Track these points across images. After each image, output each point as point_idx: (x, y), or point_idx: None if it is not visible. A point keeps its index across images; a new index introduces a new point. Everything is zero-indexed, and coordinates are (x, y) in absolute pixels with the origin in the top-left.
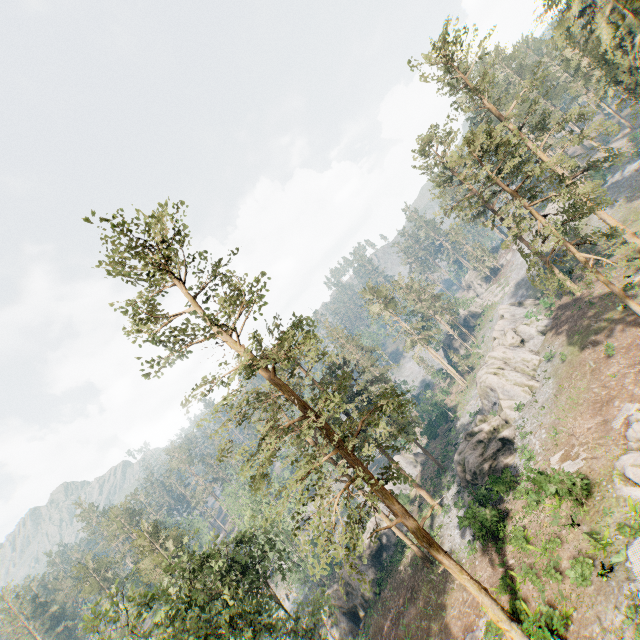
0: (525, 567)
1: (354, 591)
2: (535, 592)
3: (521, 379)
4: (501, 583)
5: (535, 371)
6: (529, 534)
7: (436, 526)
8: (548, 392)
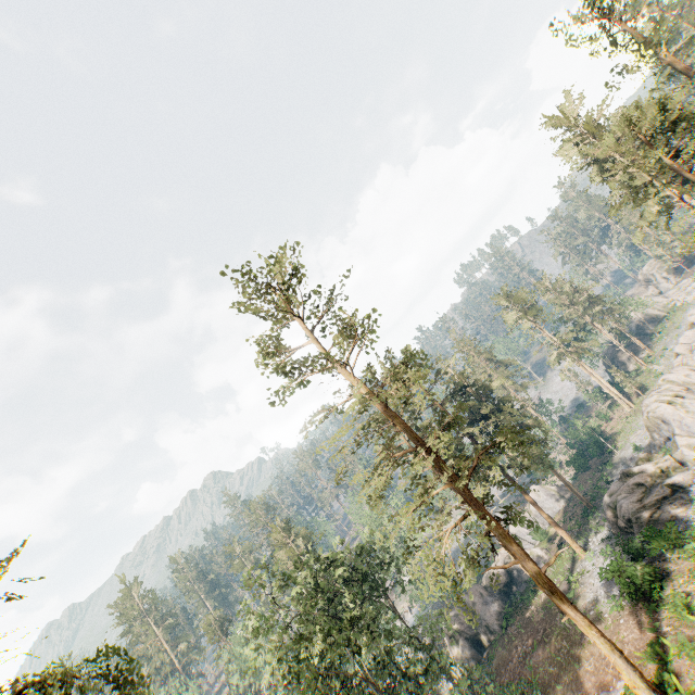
0: (680, 638)
1: (478, 620)
2: (691, 668)
3: None
4: (648, 649)
5: None
6: (692, 603)
7: (576, 571)
8: None
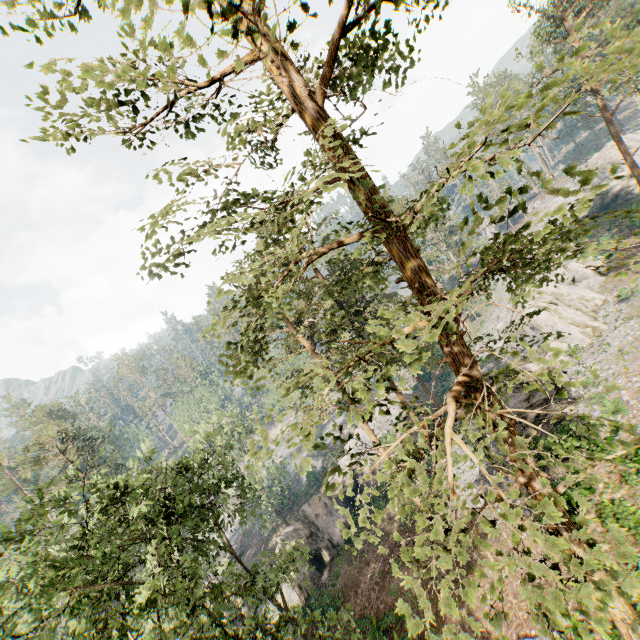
0: None
1: (320, 533)
2: None
3: (582, 318)
4: None
5: (595, 313)
6: (638, 514)
7: None
8: (631, 334)
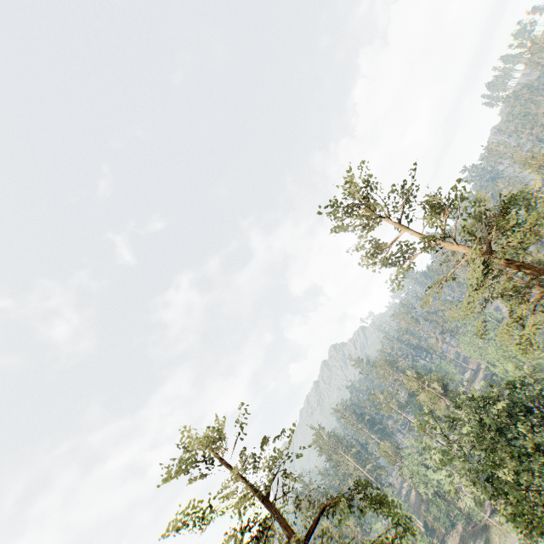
0: None
1: None
2: None
3: None
4: None
5: None
6: None
7: None
8: None
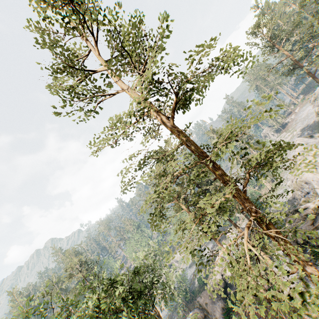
0: None
1: (210, 315)
2: None
3: None
4: None
5: None
6: None
7: None
8: None
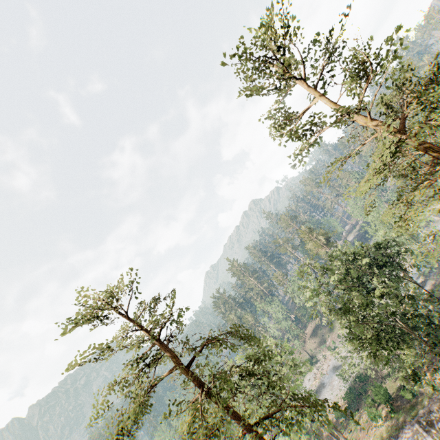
0: None
1: None
2: None
3: None
4: None
5: None
6: None
7: None
8: None
